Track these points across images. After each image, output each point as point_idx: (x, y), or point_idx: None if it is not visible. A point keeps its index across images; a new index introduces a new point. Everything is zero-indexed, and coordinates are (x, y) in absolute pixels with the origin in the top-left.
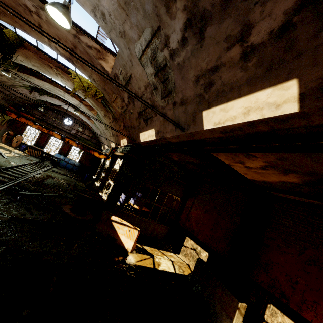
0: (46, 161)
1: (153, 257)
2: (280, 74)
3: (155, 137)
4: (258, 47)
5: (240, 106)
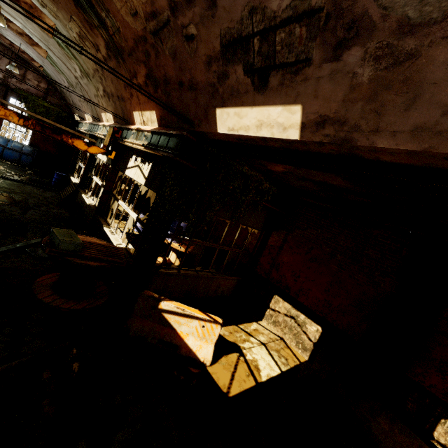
0: None
1: (241, 352)
2: None
3: (300, 132)
4: None
5: None
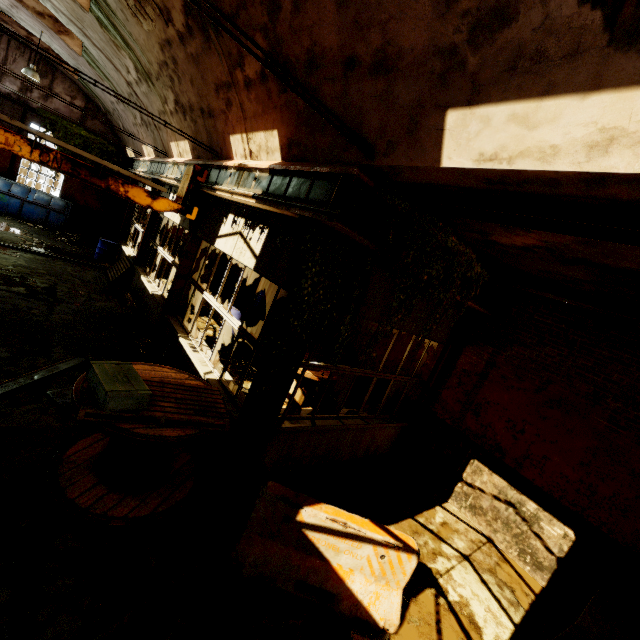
0: None
1: (437, 585)
2: None
3: None
4: None
5: None
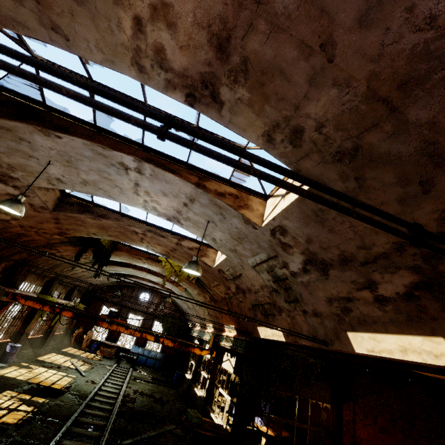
0: (121, 361)
1: None
2: (423, 327)
3: (284, 338)
4: (389, 299)
5: (393, 342)
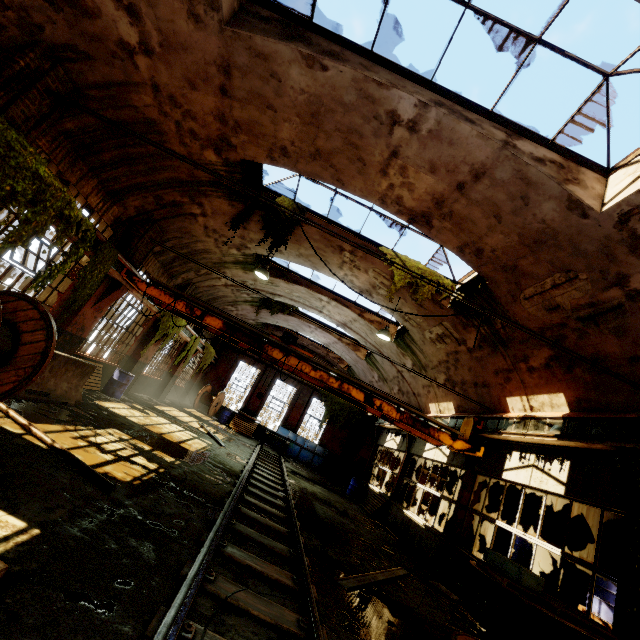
0: (263, 445)
1: None
2: None
3: None
4: None
5: None
